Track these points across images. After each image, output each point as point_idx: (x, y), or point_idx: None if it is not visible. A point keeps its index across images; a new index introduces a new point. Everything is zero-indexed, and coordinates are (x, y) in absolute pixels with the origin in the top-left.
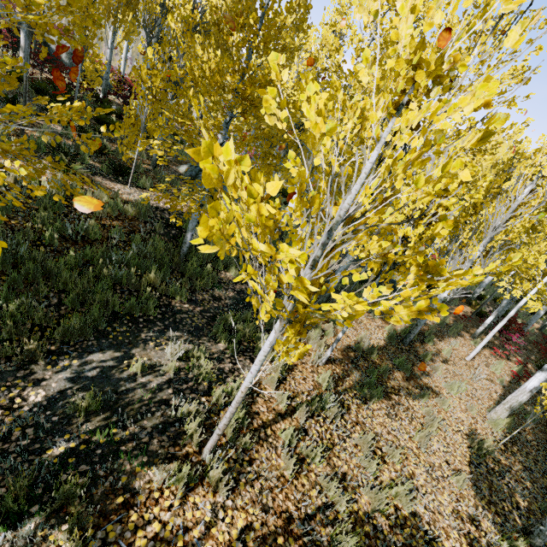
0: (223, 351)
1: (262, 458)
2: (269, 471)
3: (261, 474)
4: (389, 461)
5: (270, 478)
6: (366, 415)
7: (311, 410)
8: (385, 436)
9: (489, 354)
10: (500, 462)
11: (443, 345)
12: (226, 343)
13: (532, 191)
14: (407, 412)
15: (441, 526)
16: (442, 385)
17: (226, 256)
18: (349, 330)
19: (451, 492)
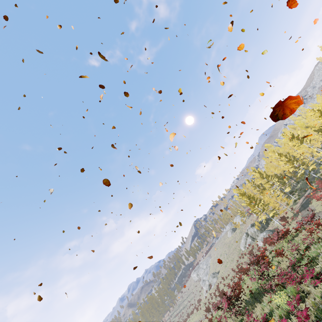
0: None
1: None
2: None
3: None
4: None
5: None
6: None
7: None
8: None
9: None
10: None
11: None
12: None
13: None
14: None
15: None
16: None
17: None
18: None
19: None
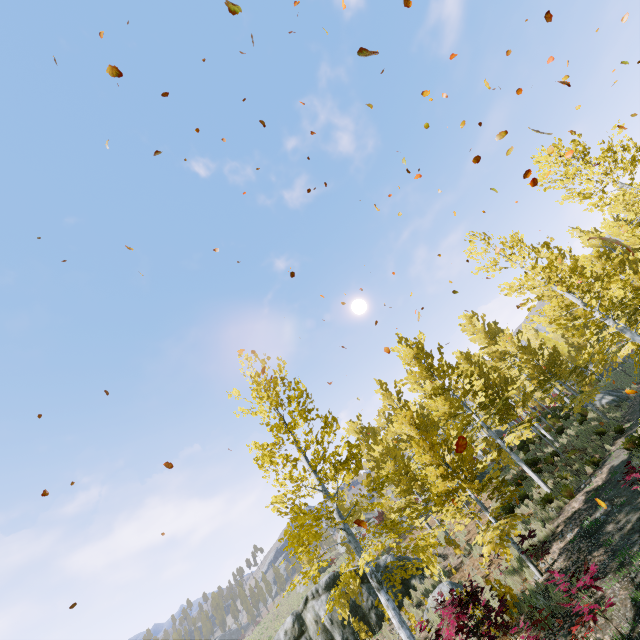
0: None
1: None
2: None
3: None
4: None
5: None
6: None
7: None
8: None
9: None
10: None
11: None
12: None
13: None
14: None
15: None
16: None
17: None
18: None
19: None
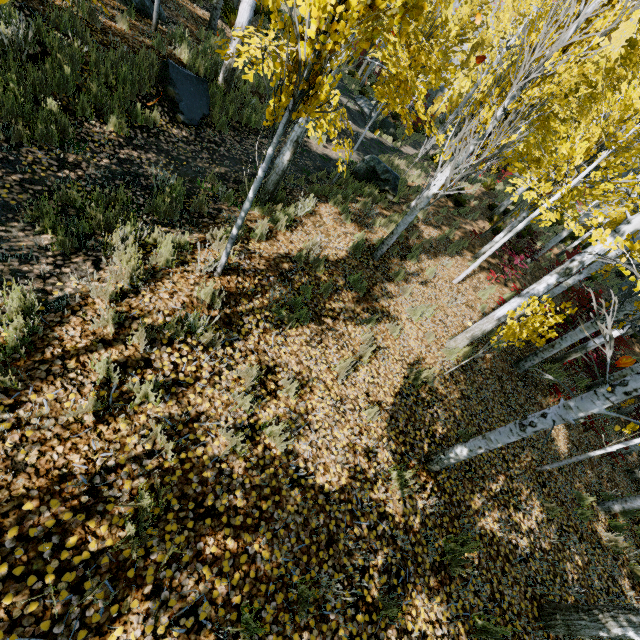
0: (46, 247)
1: (44, 400)
2: (52, 417)
3: (32, 422)
4: (283, 395)
5: (49, 426)
6: (272, 343)
7: (167, 336)
8: (291, 367)
9: (485, 278)
10: (436, 392)
11: (430, 264)
12: (57, 234)
13: (609, 3)
14: (337, 339)
15: (323, 461)
16: (405, 309)
17: (101, 95)
18: (297, 234)
19: (356, 426)
